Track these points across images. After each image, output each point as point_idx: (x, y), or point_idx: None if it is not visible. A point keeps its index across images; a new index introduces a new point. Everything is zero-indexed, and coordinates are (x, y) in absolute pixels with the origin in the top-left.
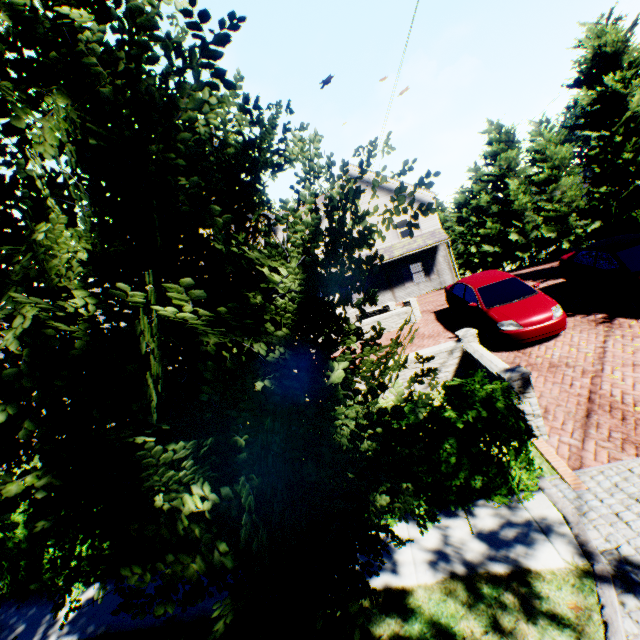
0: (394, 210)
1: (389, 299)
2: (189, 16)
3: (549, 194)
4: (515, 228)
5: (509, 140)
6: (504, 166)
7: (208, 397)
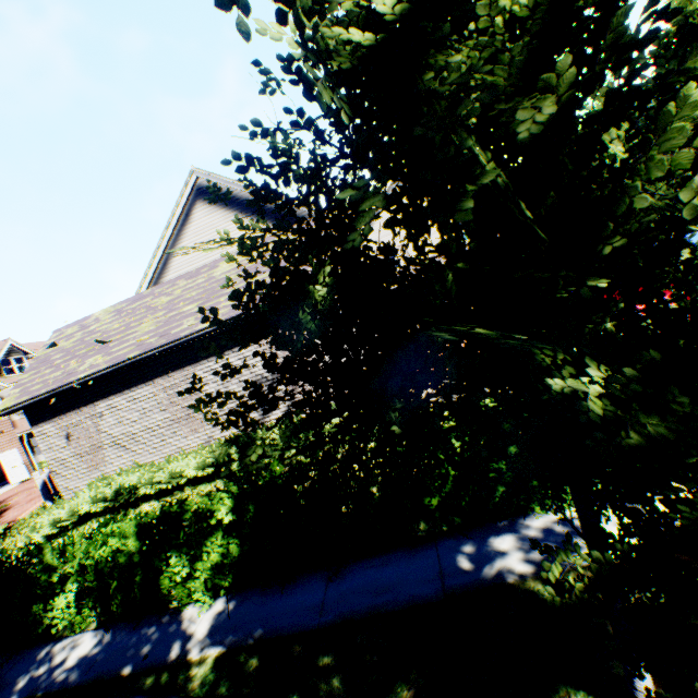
0: None
1: None
2: None
3: None
4: None
5: None
6: None
7: None
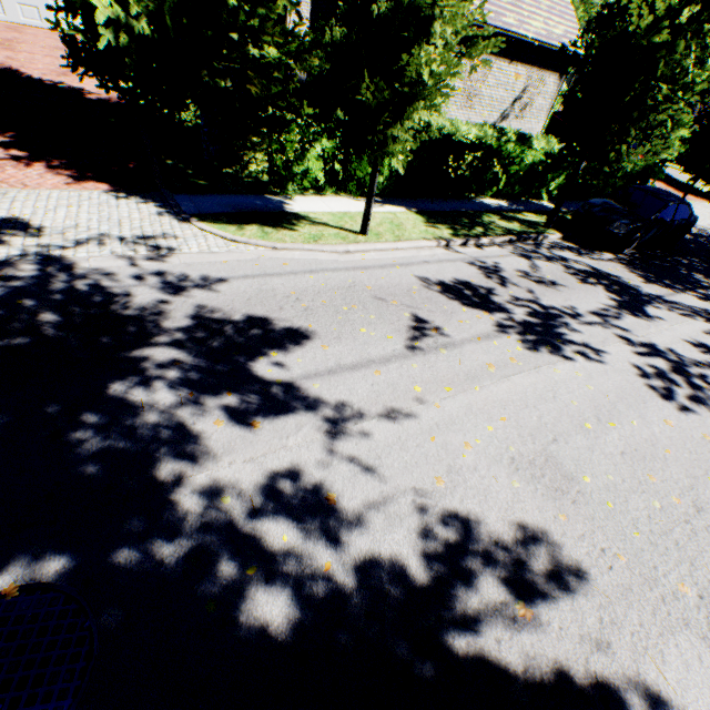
0: None
1: None
2: None
3: None
4: None
5: None
6: None
7: None
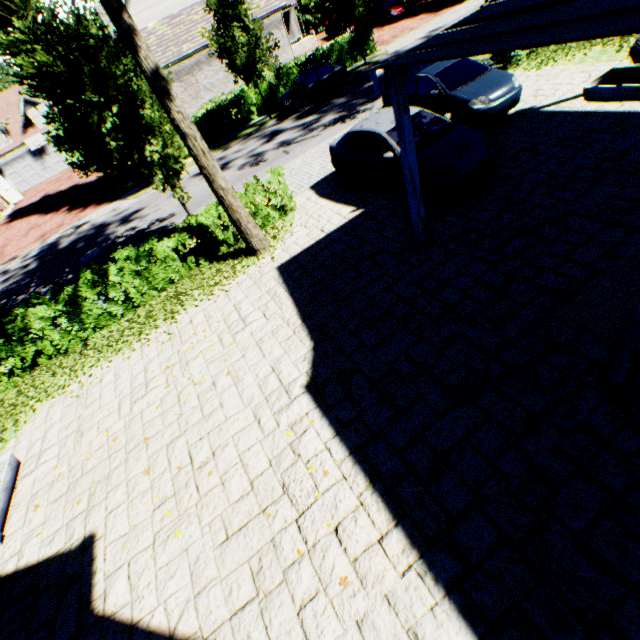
0: None
1: None
2: None
3: None
4: None
5: None
6: None
7: None
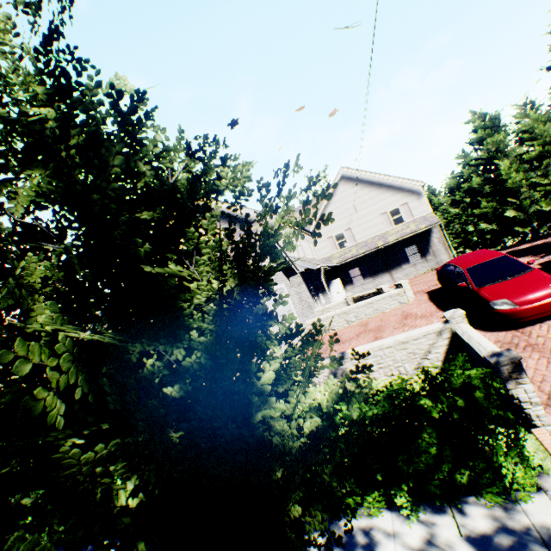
0: (302, 222)
1: (387, 280)
2: (111, 98)
3: (543, 169)
4: (511, 205)
5: (494, 125)
6: (492, 149)
7: (113, 406)
